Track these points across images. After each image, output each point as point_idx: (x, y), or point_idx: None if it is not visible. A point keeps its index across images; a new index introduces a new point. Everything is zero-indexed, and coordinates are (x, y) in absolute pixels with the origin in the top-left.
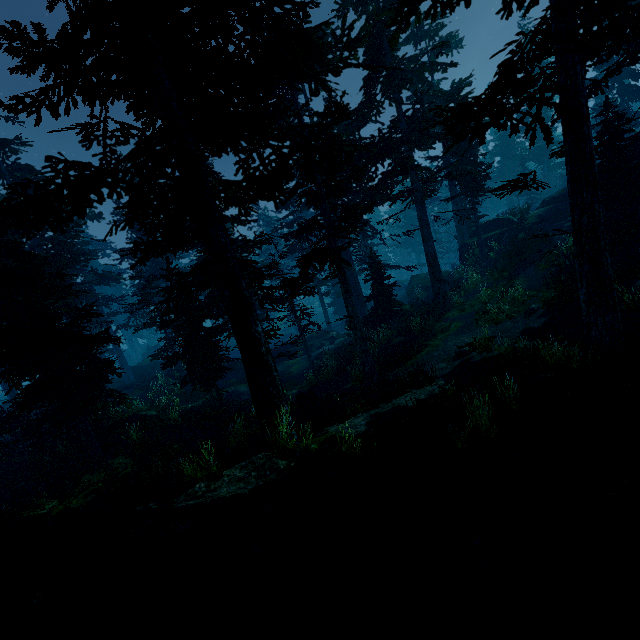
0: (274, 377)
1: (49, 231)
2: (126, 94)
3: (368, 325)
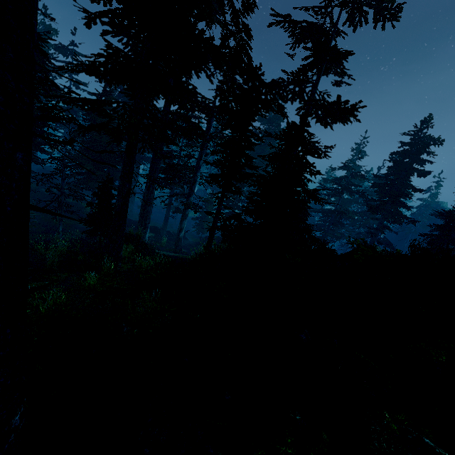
0: None
1: None
2: None
3: None
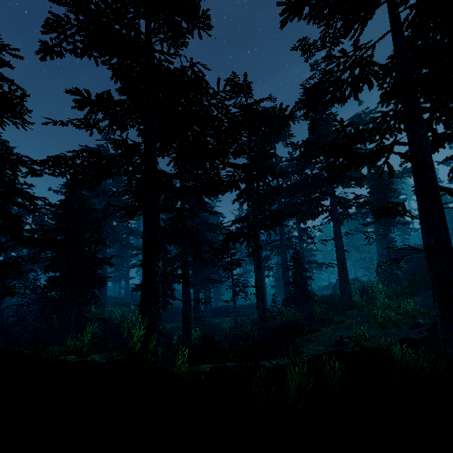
0: (159, 301)
1: (113, 200)
2: (138, 128)
3: (287, 305)
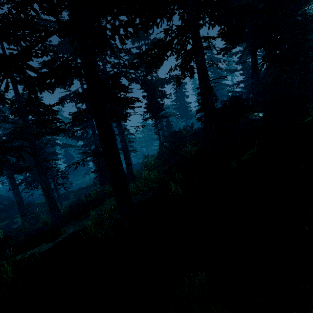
0: None
1: None
2: None
3: (101, 184)
